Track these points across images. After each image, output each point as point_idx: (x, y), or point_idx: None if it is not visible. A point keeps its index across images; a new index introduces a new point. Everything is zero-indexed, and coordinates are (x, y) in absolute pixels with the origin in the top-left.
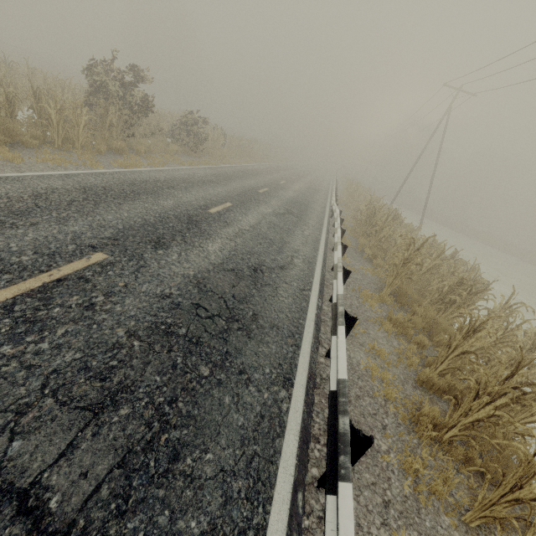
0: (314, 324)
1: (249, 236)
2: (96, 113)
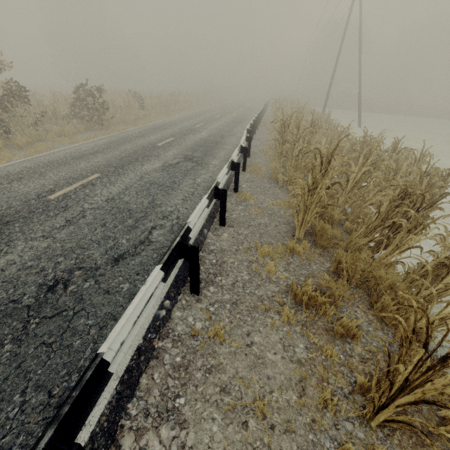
0: (116, 386)
1: (90, 218)
2: None
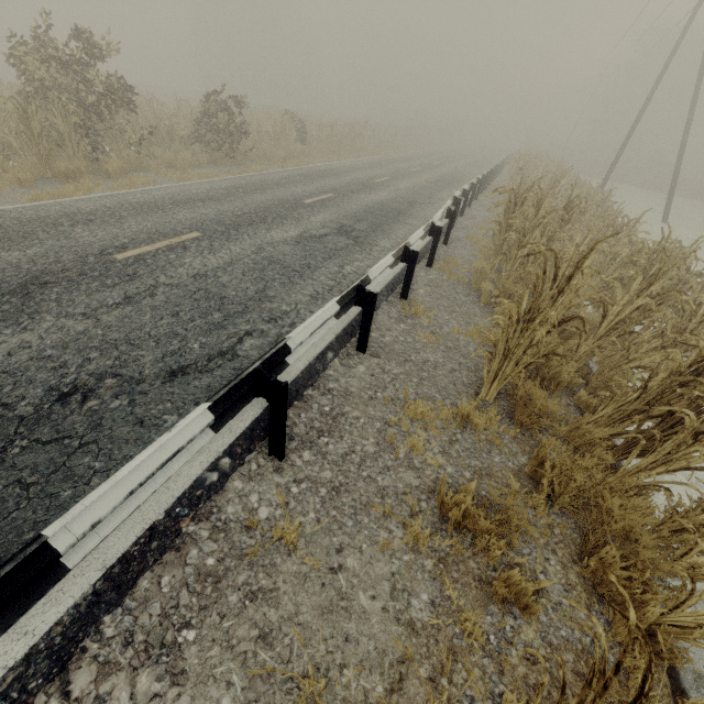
0: (95, 581)
1: (160, 300)
2: (5, 119)
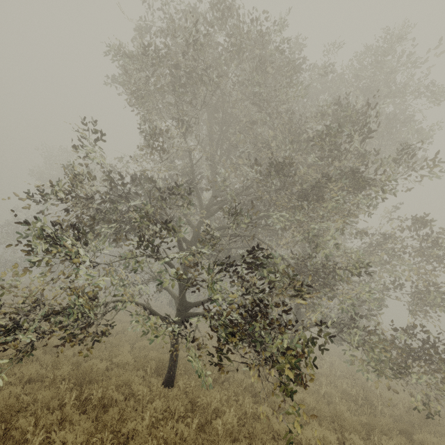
0: None
1: None
2: None
